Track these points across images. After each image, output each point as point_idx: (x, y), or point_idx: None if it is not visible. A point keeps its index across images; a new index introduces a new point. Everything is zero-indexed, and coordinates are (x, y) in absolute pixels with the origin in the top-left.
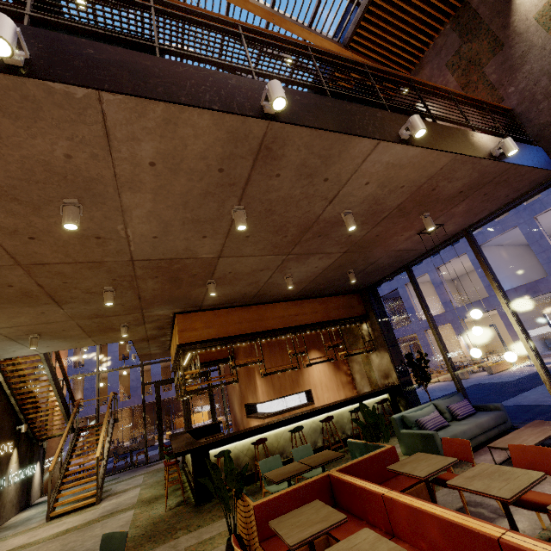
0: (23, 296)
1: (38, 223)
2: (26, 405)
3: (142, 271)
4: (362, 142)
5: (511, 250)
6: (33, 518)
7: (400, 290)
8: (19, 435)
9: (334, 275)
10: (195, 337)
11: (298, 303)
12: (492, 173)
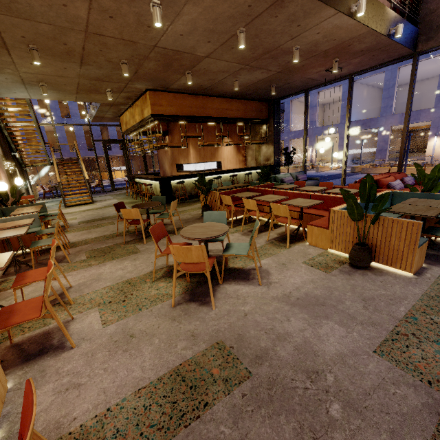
0: (65, 53)
1: (124, 9)
2: (15, 139)
3: (154, 55)
4: (330, 10)
5: (371, 91)
6: (50, 207)
7: (286, 105)
8: (14, 159)
9: (262, 86)
10: (162, 111)
11: (229, 101)
12: (383, 44)
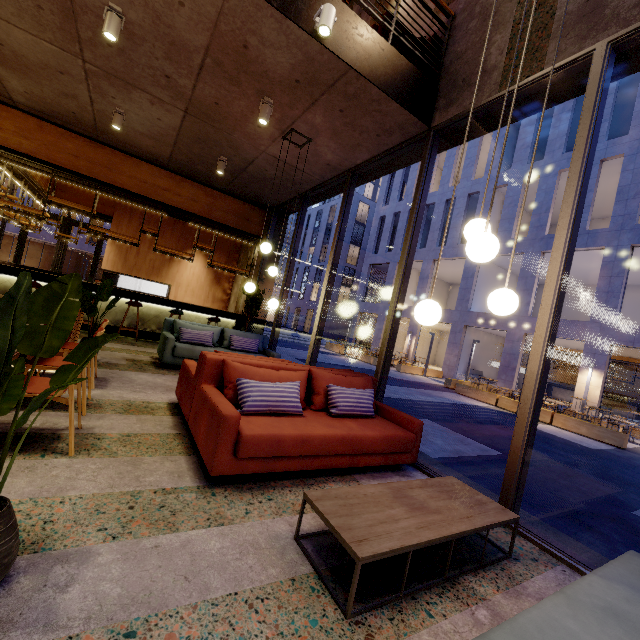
0: None
1: None
2: None
3: None
4: None
5: (510, 280)
6: None
7: (391, 266)
8: None
9: (205, 155)
10: None
11: (176, 178)
12: (324, 66)
